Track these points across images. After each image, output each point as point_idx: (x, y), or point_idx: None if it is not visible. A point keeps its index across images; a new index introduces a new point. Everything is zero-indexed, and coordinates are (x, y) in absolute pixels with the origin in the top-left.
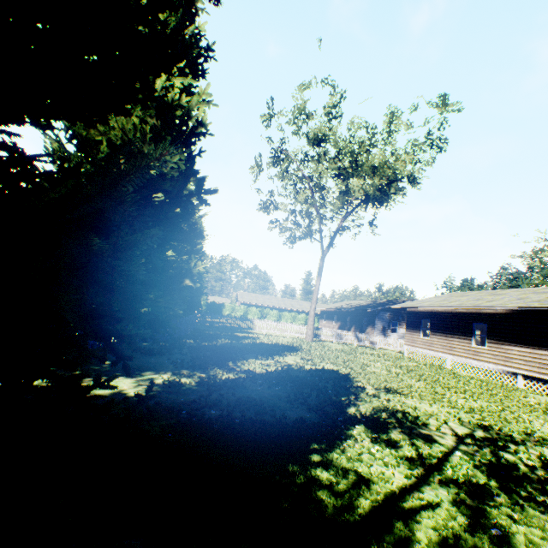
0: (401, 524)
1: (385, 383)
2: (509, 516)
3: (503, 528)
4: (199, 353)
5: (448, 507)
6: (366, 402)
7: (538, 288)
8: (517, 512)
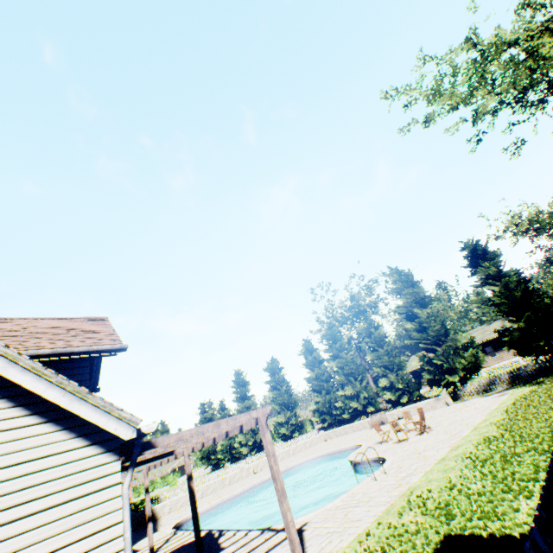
0: None
1: None
2: None
3: None
4: None
5: None
6: None
7: None
8: None
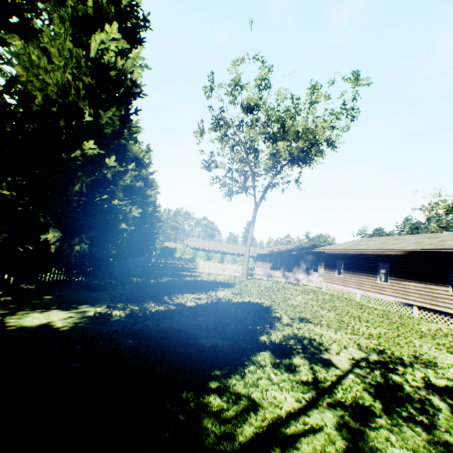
0: (278, 451)
1: (300, 313)
2: (387, 438)
3: (379, 452)
4: (140, 288)
5: (330, 431)
6: (278, 331)
7: (431, 234)
8: (395, 434)
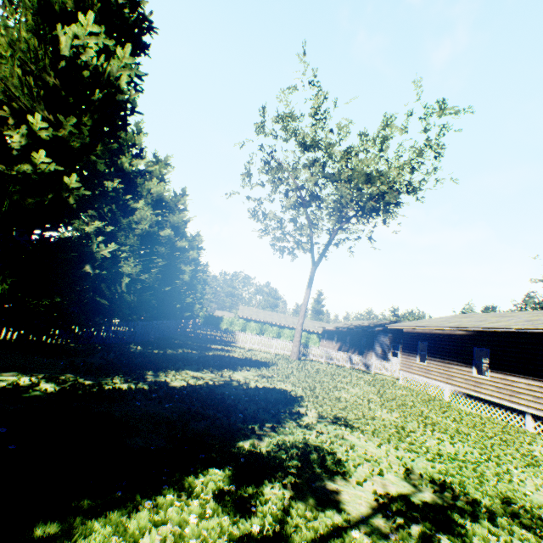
0: None
1: (339, 411)
2: None
3: None
4: (125, 358)
5: None
6: (282, 434)
7: None
8: None
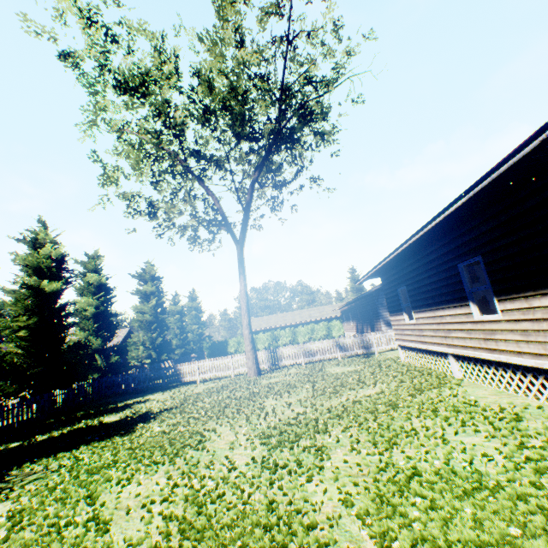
0: None
1: None
2: None
3: None
4: None
5: None
6: None
7: None
8: None
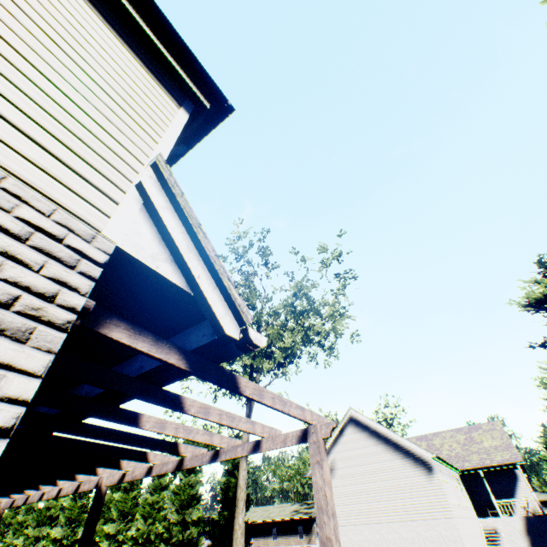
0: None
1: None
2: None
3: None
4: None
5: None
6: None
7: (266, 506)
8: None
